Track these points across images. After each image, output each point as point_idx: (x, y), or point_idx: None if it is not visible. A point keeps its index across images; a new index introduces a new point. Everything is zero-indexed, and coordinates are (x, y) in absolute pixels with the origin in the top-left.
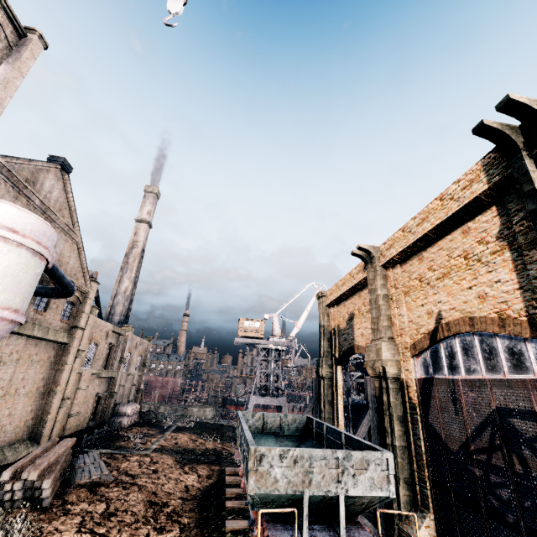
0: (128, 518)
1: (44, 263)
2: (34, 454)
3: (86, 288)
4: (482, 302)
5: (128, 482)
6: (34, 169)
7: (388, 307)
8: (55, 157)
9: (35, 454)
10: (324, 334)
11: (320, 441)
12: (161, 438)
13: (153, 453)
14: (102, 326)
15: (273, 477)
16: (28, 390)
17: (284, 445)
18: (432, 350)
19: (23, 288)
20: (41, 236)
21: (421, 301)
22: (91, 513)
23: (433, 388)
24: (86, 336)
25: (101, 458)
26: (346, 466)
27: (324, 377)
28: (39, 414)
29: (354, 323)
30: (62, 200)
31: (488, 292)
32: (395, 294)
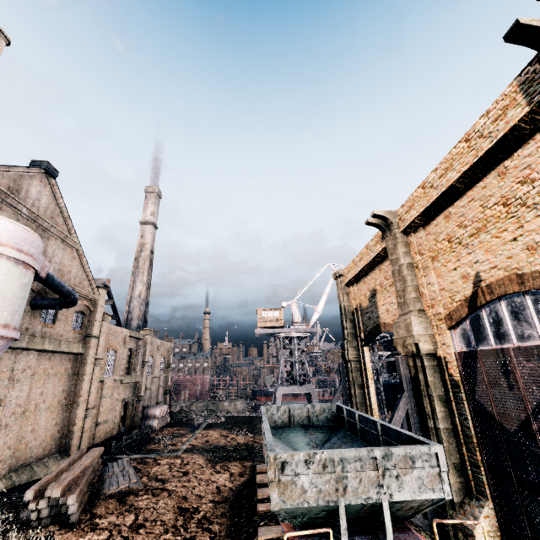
0: (157, 528)
1: (31, 272)
2: (60, 468)
3: (94, 295)
4: (532, 254)
5: (158, 487)
6: (16, 176)
7: (414, 277)
8: (38, 161)
9: (61, 468)
10: (346, 315)
11: (353, 431)
12: (191, 437)
13: (183, 454)
14: (118, 333)
15: (300, 487)
16: (48, 404)
17: (315, 437)
18: (472, 318)
19: (10, 300)
20: (22, 242)
21: (453, 264)
22: (119, 527)
23: (478, 362)
24: (101, 344)
25: (132, 464)
26: (387, 466)
27: (351, 361)
28: (65, 426)
29: (377, 300)
30: (53, 207)
31: (539, 240)
32: (421, 261)
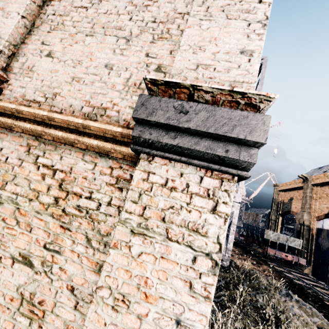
0: None
1: None
2: None
3: None
4: None
5: None
6: None
7: (310, 201)
8: None
9: None
10: (275, 202)
11: None
12: None
13: None
14: None
15: (270, 236)
16: None
17: None
18: (325, 220)
19: None
20: None
21: (325, 203)
22: None
23: (322, 232)
24: None
25: None
26: (289, 239)
27: (272, 220)
28: None
29: (292, 202)
30: None
31: None
32: (315, 196)
